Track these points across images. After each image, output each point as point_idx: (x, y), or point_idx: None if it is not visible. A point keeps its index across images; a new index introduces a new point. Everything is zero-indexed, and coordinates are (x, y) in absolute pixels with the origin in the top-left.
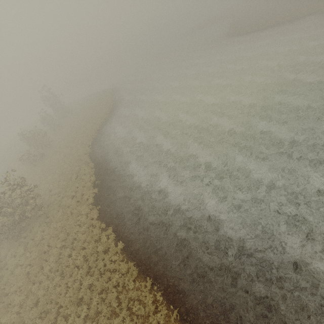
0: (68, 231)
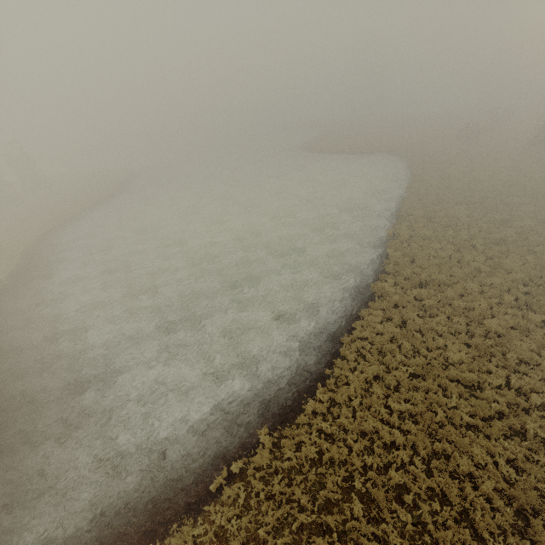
0: None
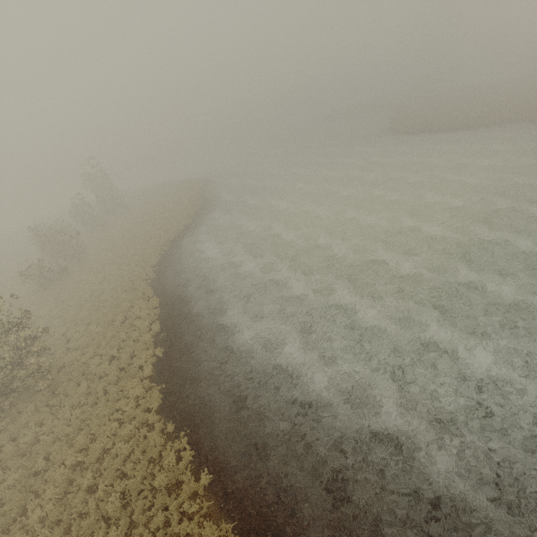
0: (94, 430)
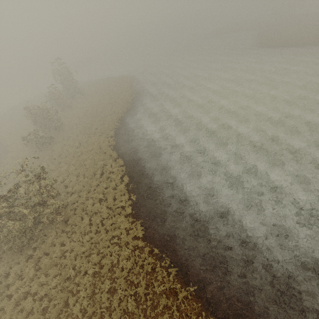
0: (102, 250)
